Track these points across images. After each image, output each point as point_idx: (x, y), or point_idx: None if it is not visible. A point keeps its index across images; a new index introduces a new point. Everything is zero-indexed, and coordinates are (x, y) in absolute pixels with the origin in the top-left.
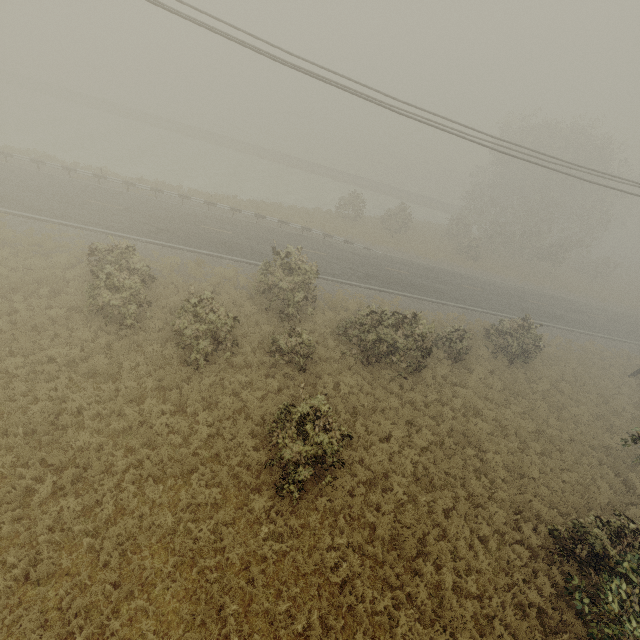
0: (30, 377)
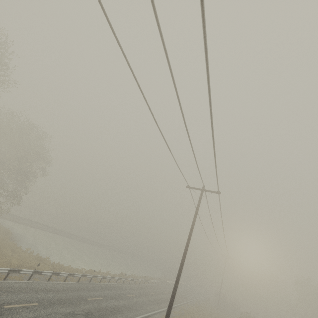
0: None
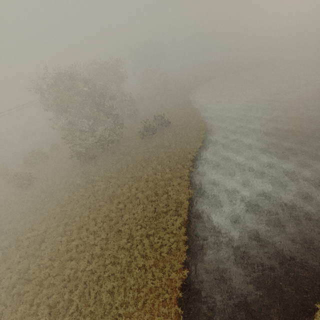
0: None
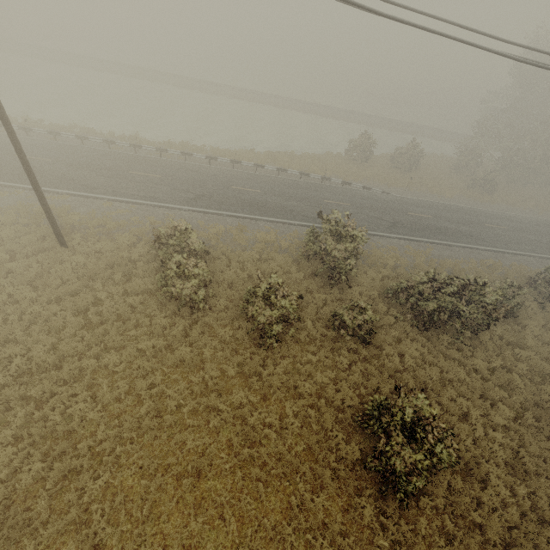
0: (127, 372)
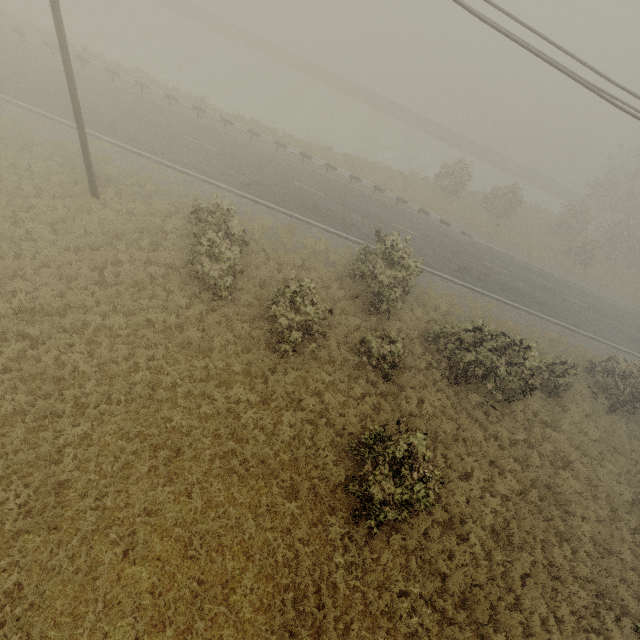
0: (131, 339)
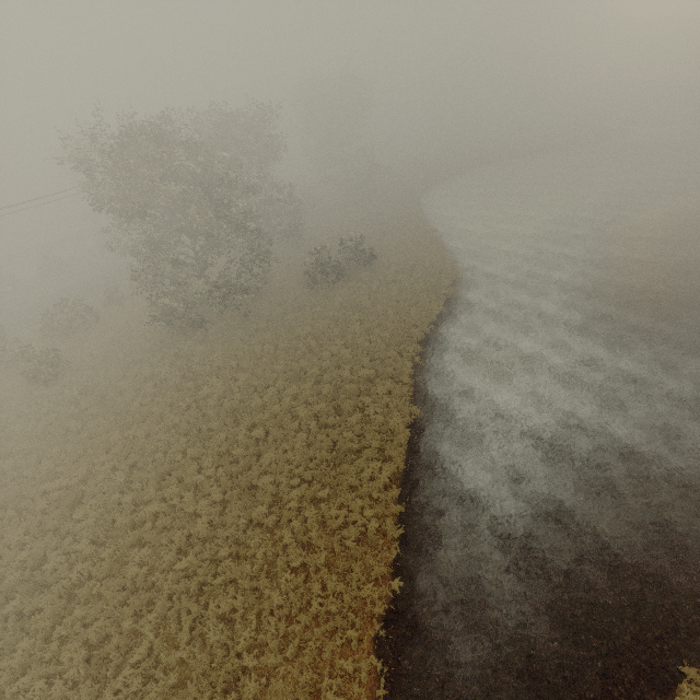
0: None
